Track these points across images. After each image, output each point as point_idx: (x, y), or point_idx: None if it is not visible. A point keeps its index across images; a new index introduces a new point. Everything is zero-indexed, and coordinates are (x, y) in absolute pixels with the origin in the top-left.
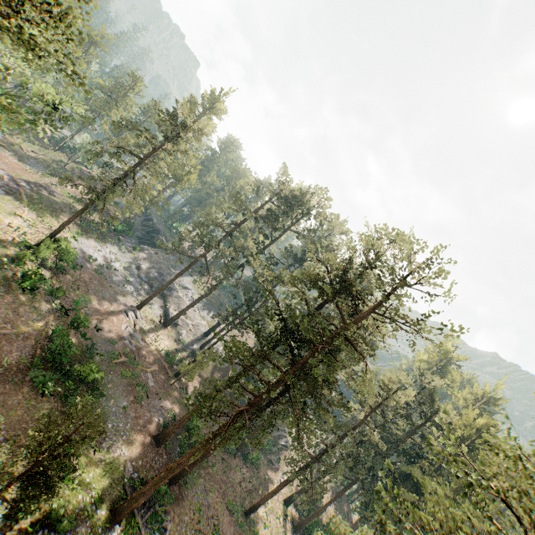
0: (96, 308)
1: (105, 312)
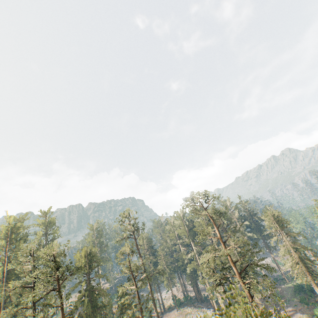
0: (296, 315)
1: (291, 315)
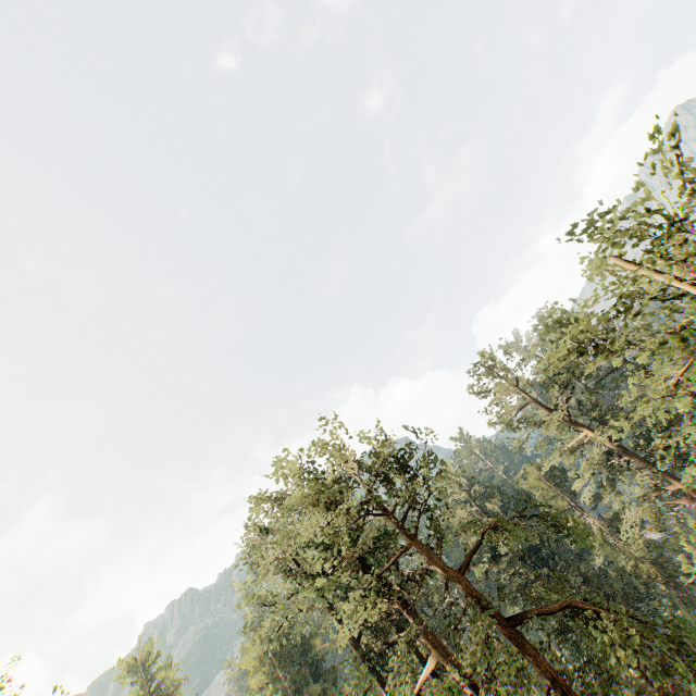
0: None
1: None
